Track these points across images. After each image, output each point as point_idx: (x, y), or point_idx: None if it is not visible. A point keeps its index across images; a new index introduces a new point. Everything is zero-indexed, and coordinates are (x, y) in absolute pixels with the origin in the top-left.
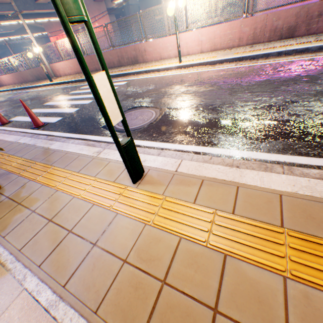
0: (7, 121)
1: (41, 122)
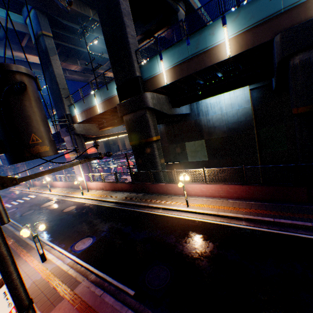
0: None
1: None
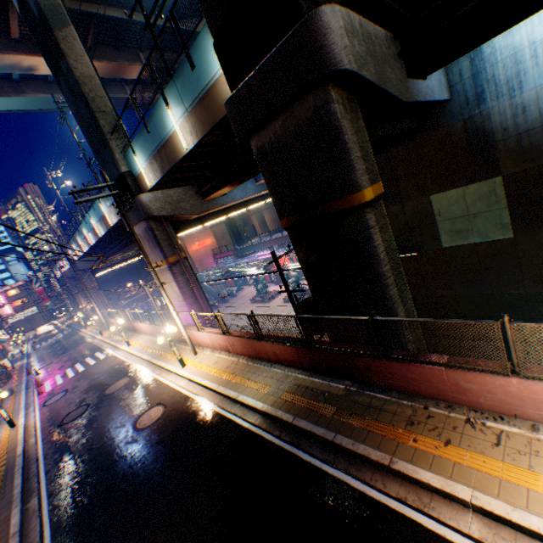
0: (42, 384)
1: (42, 391)
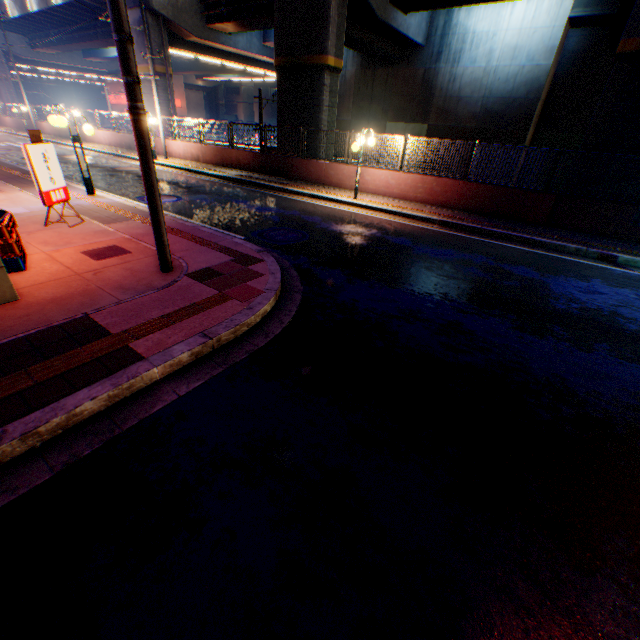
0: None
1: None
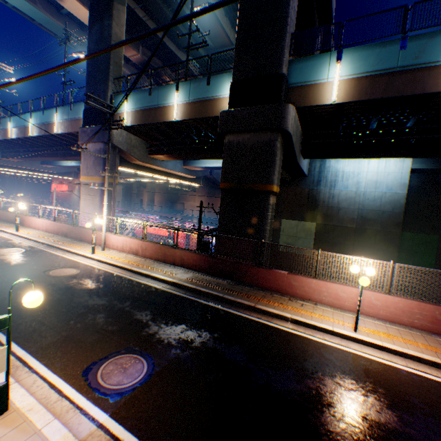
0: None
1: None
